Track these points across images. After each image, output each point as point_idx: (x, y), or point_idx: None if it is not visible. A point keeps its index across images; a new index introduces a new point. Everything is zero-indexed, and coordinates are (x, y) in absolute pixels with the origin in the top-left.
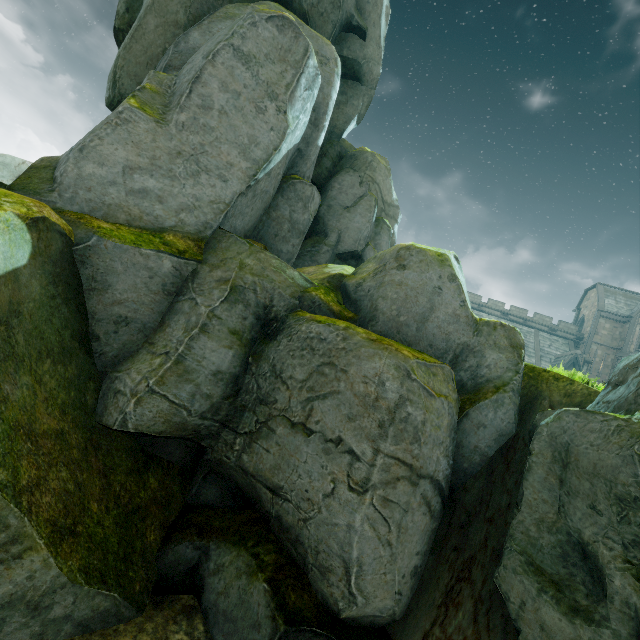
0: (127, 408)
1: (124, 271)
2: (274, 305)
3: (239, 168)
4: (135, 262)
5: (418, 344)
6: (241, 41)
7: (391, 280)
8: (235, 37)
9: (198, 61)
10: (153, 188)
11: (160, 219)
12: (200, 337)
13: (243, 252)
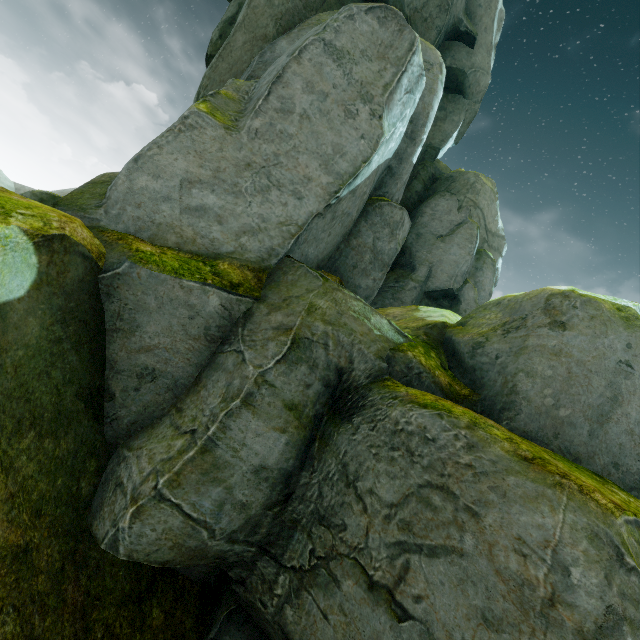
0: (121, 521)
1: (158, 308)
2: (351, 367)
3: (318, 183)
4: (173, 297)
5: (592, 460)
6: (334, 35)
7: (540, 345)
8: (327, 31)
9: (282, 61)
10: (213, 205)
11: (216, 243)
12: (241, 412)
13: (314, 289)
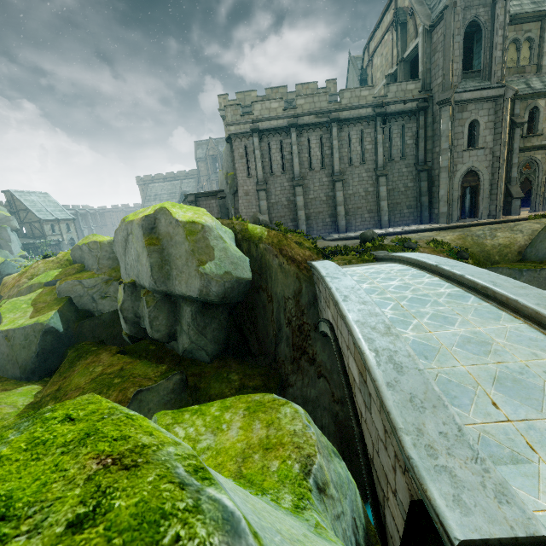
0: None
1: None
2: None
3: None
4: None
5: None
6: None
7: None
8: None
9: None
10: None
11: None
12: None
13: None
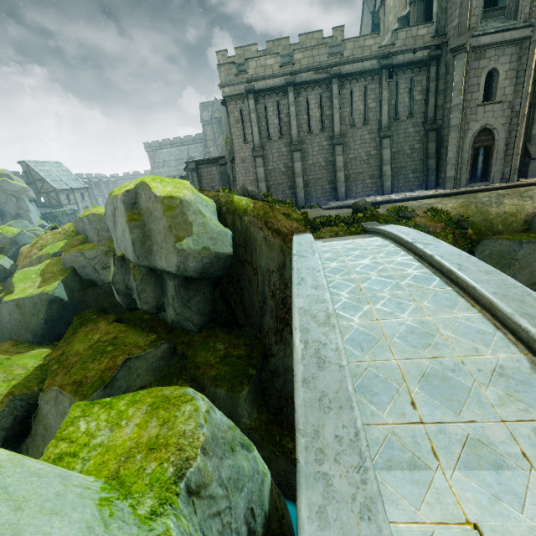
0: None
1: None
2: None
3: None
4: None
5: None
6: None
7: None
8: None
9: None
10: None
11: None
12: None
13: None
